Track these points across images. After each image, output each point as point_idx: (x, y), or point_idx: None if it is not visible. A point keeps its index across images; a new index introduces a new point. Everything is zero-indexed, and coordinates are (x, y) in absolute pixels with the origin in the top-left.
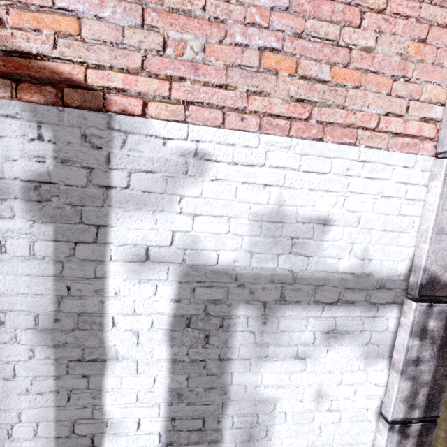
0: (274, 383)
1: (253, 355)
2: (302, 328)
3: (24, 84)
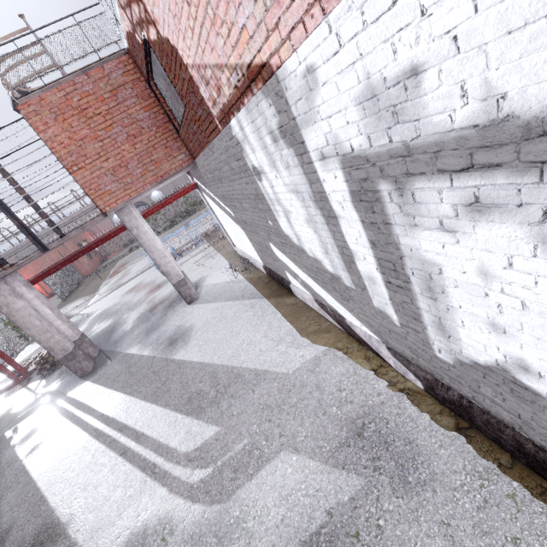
0: (432, 250)
1: (405, 223)
2: (437, 201)
3: (256, 81)
